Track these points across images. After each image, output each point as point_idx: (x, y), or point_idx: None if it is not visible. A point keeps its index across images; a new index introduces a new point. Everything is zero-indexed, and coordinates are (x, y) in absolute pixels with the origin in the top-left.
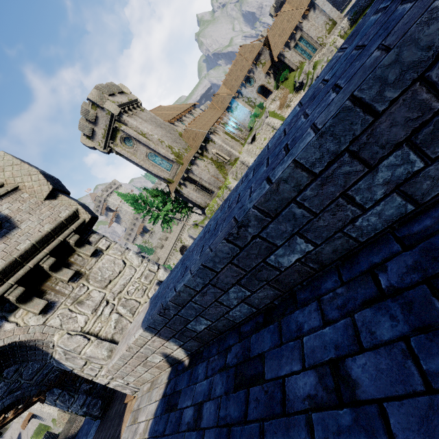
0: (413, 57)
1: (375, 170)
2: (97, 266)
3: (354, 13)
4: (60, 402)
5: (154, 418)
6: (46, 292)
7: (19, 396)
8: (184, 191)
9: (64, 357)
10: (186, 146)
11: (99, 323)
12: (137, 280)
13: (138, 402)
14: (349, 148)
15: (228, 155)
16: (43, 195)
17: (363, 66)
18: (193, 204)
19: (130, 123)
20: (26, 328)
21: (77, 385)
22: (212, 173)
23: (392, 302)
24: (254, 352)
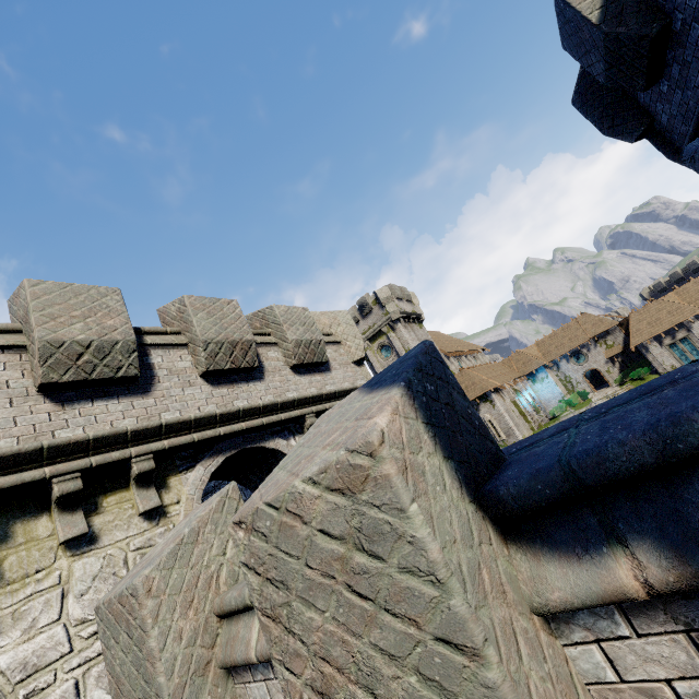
0: None
1: None
2: None
3: None
4: None
5: None
6: None
7: None
8: None
9: None
10: None
11: None
12: None
13: None
14: None
15: (506, 432)
16: (354, 358)
17: None
18: None
19: (401, 334)
20: None
21: None
22: None
23: None
24: None
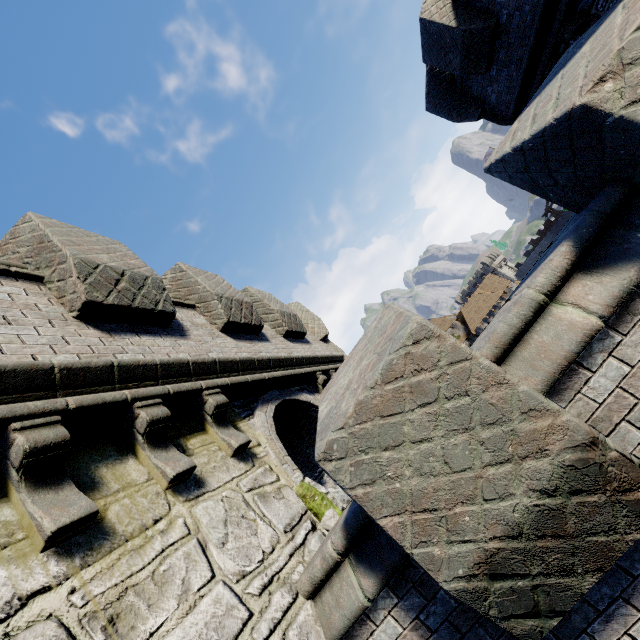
0: None
1: None
2: None
3: None
4: None
5: None
6: None
7: None
8: None
9: None
10: None
11: None
12: None
13: None
14: None
15: None
16: (321, 336)
17: None
18: None
19: None
20: None
21: None
22: None
23: None
24: None
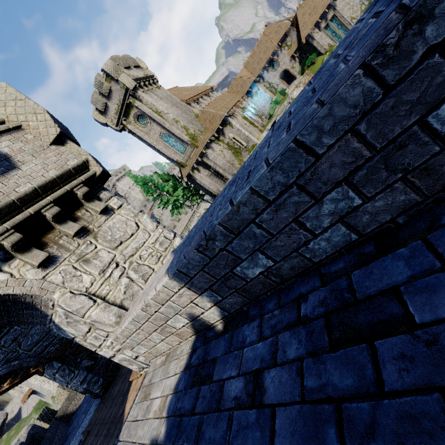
0: None
1: None
2: (106, 225)
3: None
4: (59, 377)
5: (174, 393)
6: (48, 245)
7: (16, 366)
8: (196, 176)
9: (65, 320)
10: (202, 128)
11: (106, 286)
12: (151, 245)
13: (149, 377)
14: None
15: (246, 140)
16: (49, 138)
17: None
18: (205, 191)
19: (145, 100)
20: (22, 281)
21: (78, 360)
22: (227, 159)
23: None
24: (365, 291)
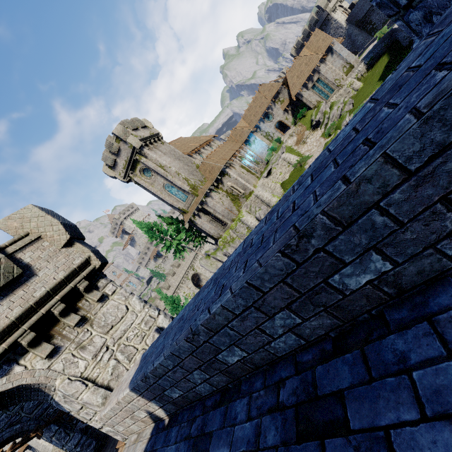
0: (275, 272)
1: (273, 318)
2: (101, 311)
3: (371, 58)
4: (55, 440)
5: None
6: (54, 336)
7: (18, 429)
8: (197, 221)
9: (63, 399)
10: (202, 178)
11: (97, 369)
12: (137, 326)
13: (125, 451)
14: (253, 305)
15: (243, 188)
16: (61, 243)
17: (251, 268)
18: (207, 233)
19: (150, 156)
20: (33, 372)
21: (73, 422)
22: (226, 206)
23: (280, 415)
24: (208, 428)
